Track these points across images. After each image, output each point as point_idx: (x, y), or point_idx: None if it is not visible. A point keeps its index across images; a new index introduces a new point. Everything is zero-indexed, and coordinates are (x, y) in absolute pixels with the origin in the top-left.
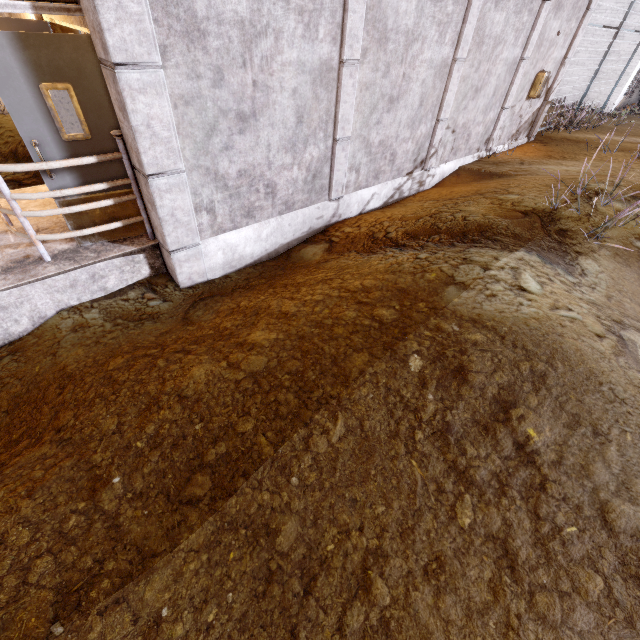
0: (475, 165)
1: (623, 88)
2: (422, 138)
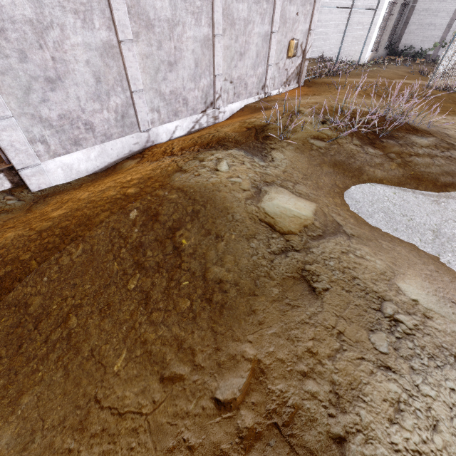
0: (254, 103)
1: (368, 47)
2: (206, 88)
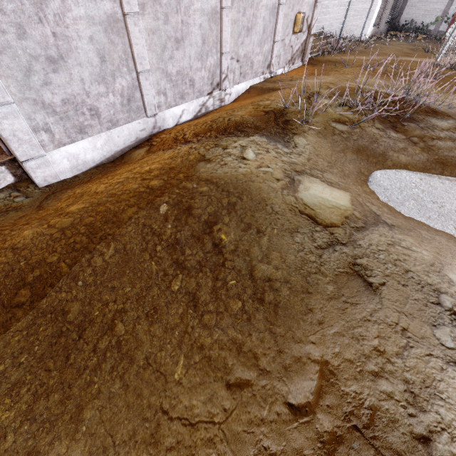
0: (260, 84)
1: (371, 21)
2: (213, 67)
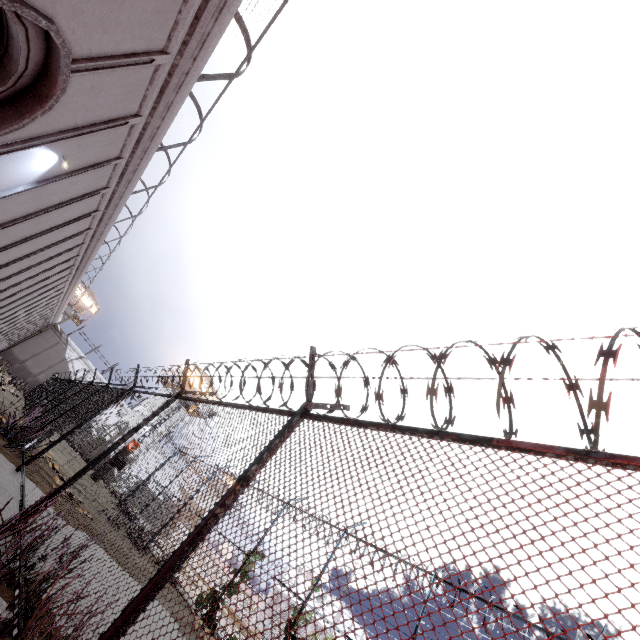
0: None
1: None
2: None
